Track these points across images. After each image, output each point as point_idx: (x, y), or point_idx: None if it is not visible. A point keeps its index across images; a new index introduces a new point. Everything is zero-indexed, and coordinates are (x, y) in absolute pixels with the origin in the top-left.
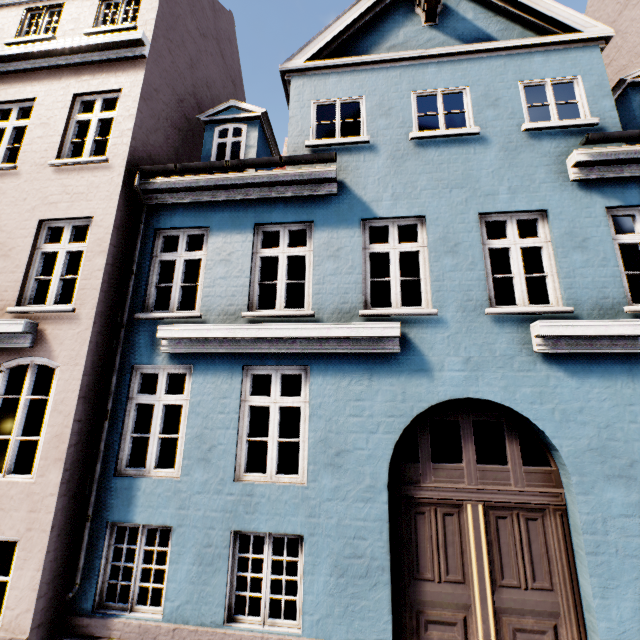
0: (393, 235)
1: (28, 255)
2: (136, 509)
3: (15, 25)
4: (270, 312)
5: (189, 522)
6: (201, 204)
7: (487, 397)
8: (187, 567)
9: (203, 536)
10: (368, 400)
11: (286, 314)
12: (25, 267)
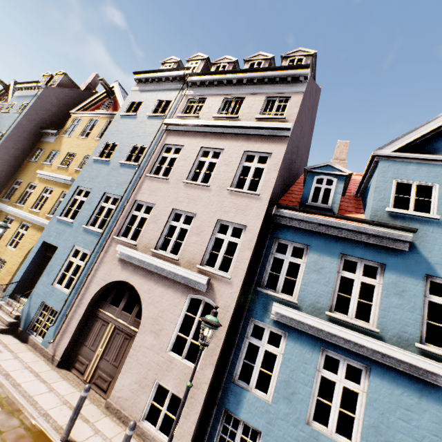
0: None
1: (209, 237)
2: (241, 409)
3: (218, 106)
4: (346, 318)
5: (273, 435)
6: (306, 230)
7: None
8: None
9: None
10: (416, 413)
11: (358, 324)
12: (207, 244)
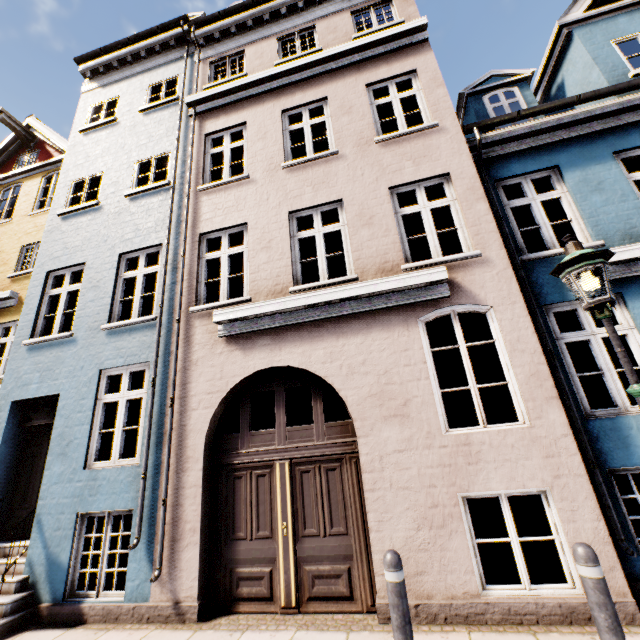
0: None
1: (393, 219)
2: (639, 450)
3: (273, 51)
4: None
5: None
6: (535, 149)
7: None
8: None
9: None
10: None
11: None
12: (396, 229)
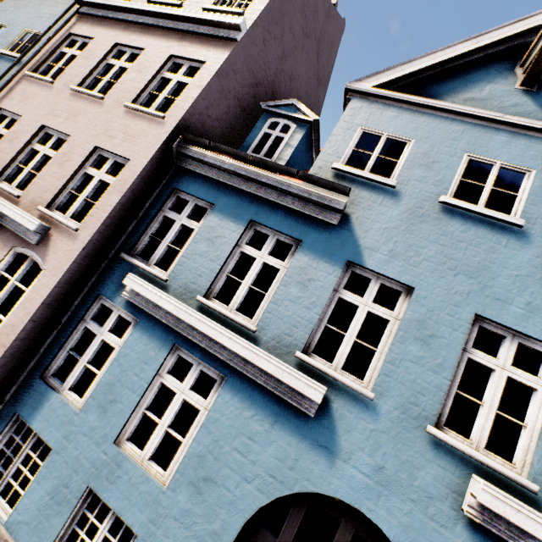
0: (371, 291)
1: (74, 170)
2: (38, 415)
3: None
4: (220, 308)
5: (65, 454)
6: (218, 182)
7: (380, 524)
8: (43, 492)
9: (67, 474)
10: (259, 445)
11: (232, 317)
12: (67, 179)
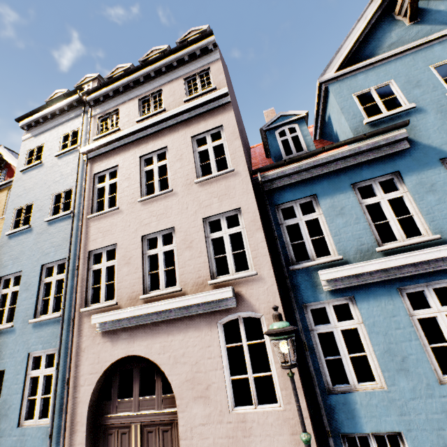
0: None
1: (205, 243)
2: (361, 420)
3: (136, 110)
4: (401, 243)
5: (416, 426)
6: (301, 181)
7: None
8: None
9: (436, 437)
10: None
11: (416, 242)
12: (206, 251)
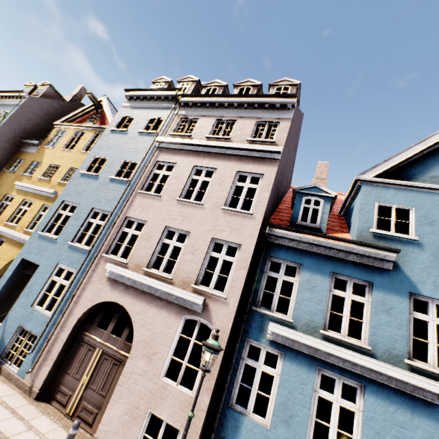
0: (432, 310)
1: (204, 256)
2: (239, 436)
3: (210, 127)
4: (339, 336)
5: None
6: (297, 249)
7: None
8: None
9: None
10: (409, 430)
11: (351, 342)
12: (202, 262)
